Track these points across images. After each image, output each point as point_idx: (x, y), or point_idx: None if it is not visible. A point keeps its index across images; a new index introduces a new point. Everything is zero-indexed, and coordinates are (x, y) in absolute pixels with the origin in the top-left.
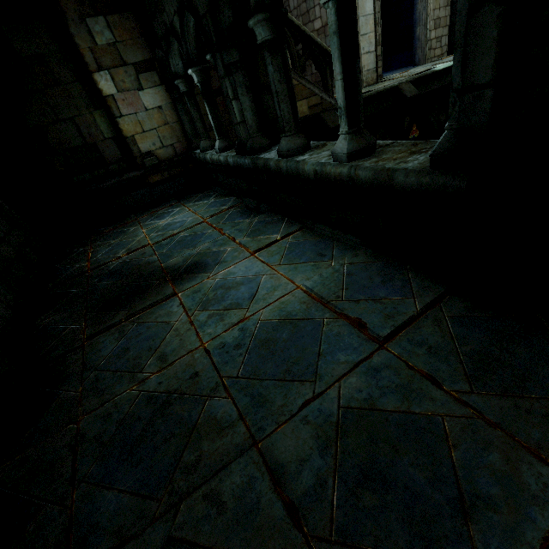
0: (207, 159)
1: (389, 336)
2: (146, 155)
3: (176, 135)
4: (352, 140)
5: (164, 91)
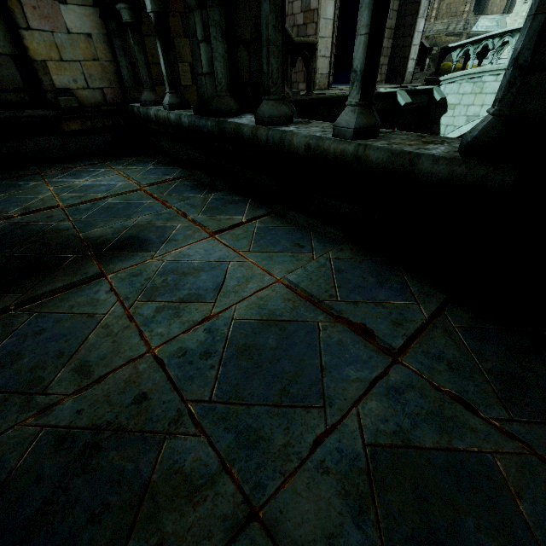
0: (149, 116)
1: (403, 348)
2: (61, 92)
3: (108, 78)
4: (362, 114)
5: (97, 16)
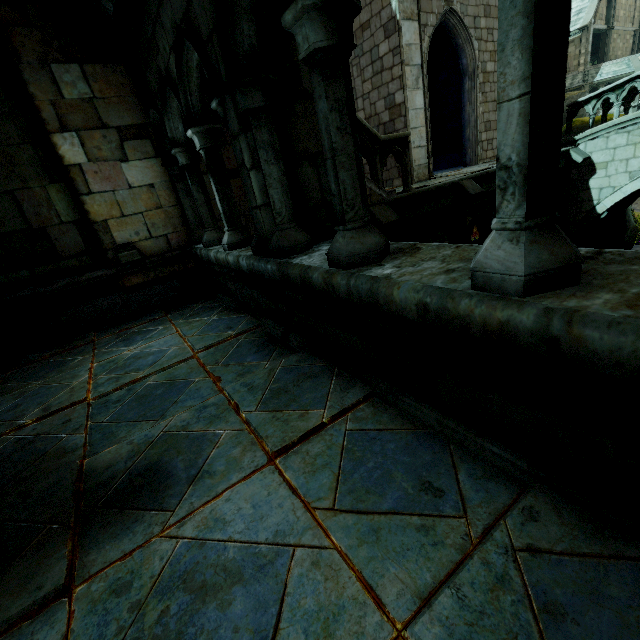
0: (210, 258)
1: None
2: (123, 248)
3: (172, 223)
4: (536, 243)
5: (159, 165)
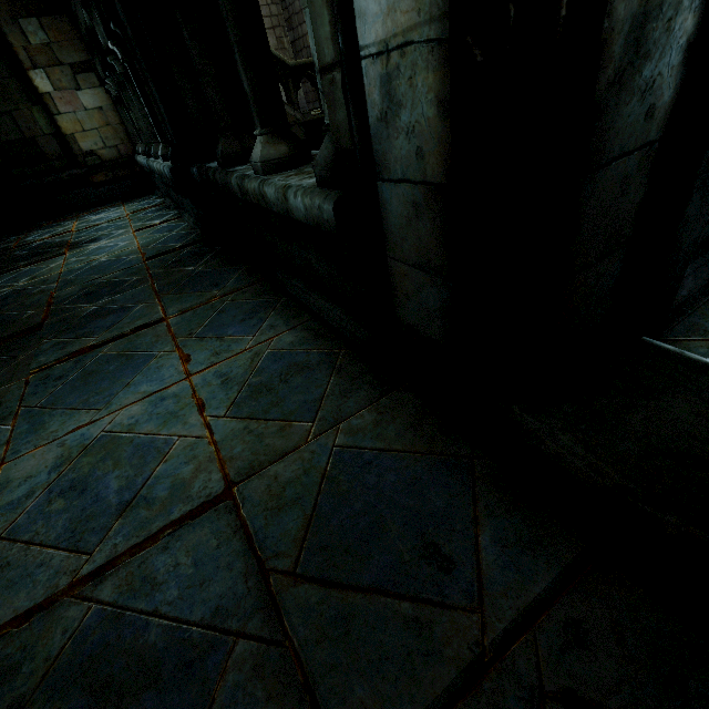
0: (139, 162)
1: (151, 258)
2: (88, 154)
3: (120, 137)
4: (164, 147)
5: (104, 92)
